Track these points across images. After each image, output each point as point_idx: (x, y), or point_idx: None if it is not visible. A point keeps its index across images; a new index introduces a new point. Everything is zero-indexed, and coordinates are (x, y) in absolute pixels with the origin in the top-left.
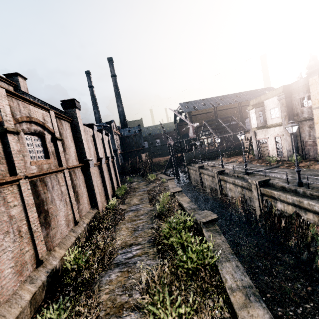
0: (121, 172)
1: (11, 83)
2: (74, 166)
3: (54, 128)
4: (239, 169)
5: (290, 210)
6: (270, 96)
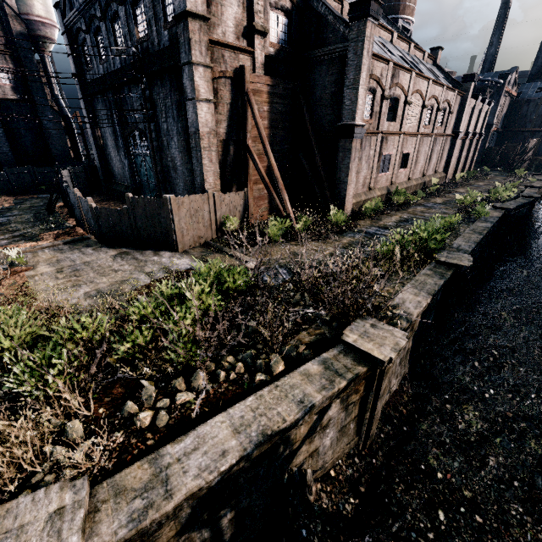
0: (480, 161)
1: (433, 58)
2: (449, 135)
3: (452, 105)
4: None
5: None
6: None
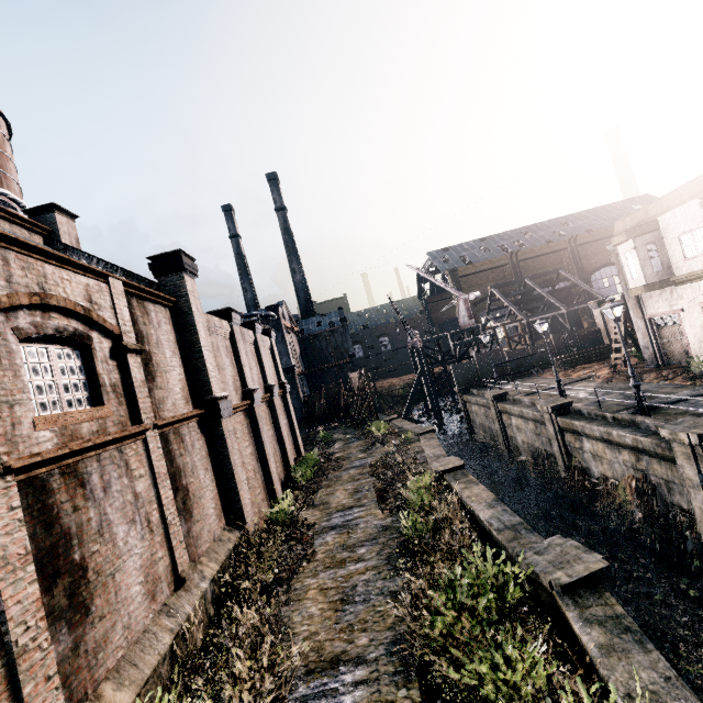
0: (306, 418)
1: (37, 227)
2: (177, 417)
3: (119, 323)
4: (614, 400)
5: None
6: (677, 203)
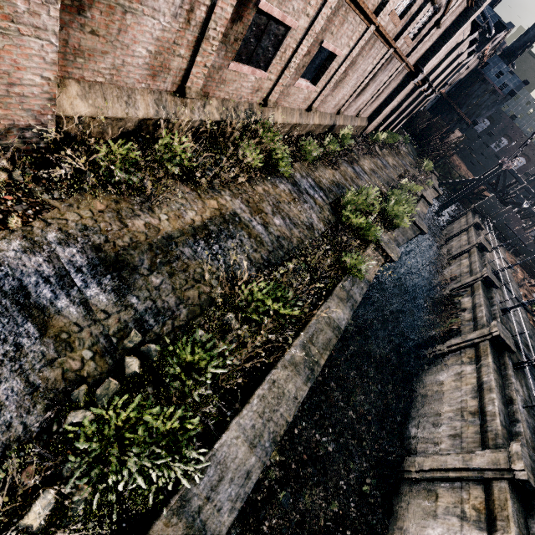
0: (408, 121)
1: None
2: (410, 66)
3: (450, 10)
4: (497, 264)
5: (466, 306)
6: None
